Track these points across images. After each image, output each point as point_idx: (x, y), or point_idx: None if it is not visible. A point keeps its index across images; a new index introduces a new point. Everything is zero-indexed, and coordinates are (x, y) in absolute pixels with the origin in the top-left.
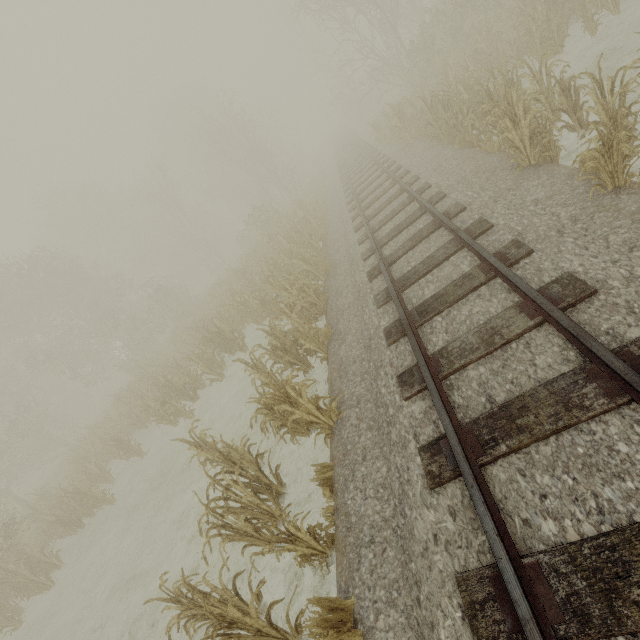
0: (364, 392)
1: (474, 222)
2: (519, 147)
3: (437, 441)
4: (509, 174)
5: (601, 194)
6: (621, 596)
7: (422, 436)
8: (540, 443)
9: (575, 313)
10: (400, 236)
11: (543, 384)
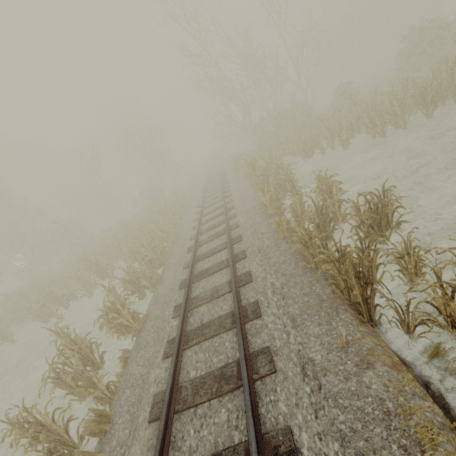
0: (160, 313)
1: (237, 235)
2: (266, 204)
3: (174, 338)
4: (262, 215)
5: (280, 238)
6: (198, 394)
7: (171, 336)
8: (207, 341)
9: (243, 289)
10: (211, 231)
11: (219, 317)
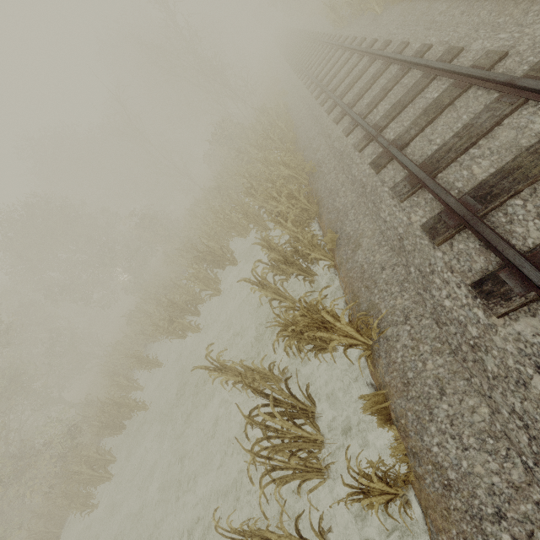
0: (411, 305)
1: (535, 65)
2: None
3: None
4: None
5: None
6: None
7: None
8: None
9: None
10: (404, 114)
11: None
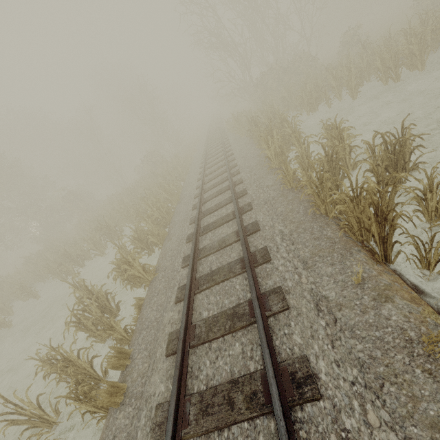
0: (169, 265)
1: (242, 190)
2: (270, 158)
3: (185, 285)
4: (266, 169)
5: (286, 189)
6: (212, 331)
7: (182, 283)
8: (217, 285)
9: (251, 237)
10: (214, 189)
11: (227, 263)
